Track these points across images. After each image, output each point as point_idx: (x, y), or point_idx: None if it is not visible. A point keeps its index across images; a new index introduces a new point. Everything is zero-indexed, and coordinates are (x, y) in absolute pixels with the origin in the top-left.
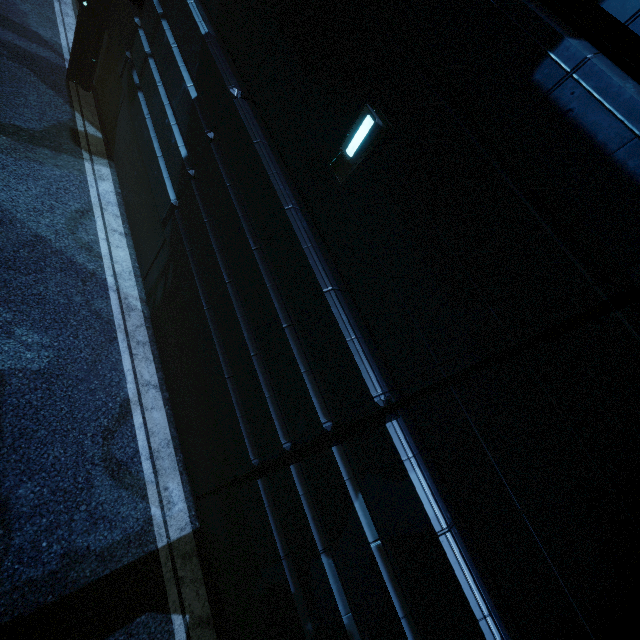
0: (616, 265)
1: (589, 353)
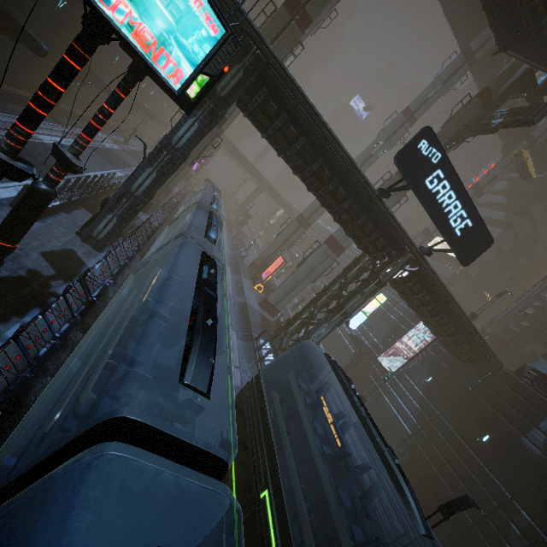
0: (541, 470)
1: (544, 485)
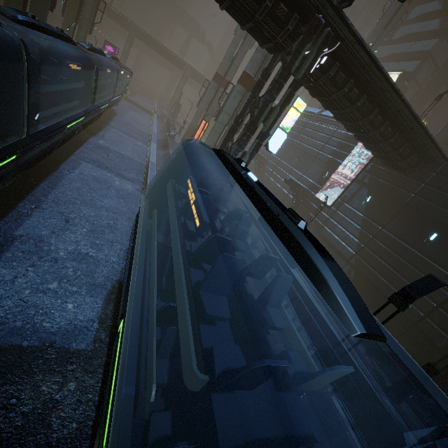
0: None
1: None
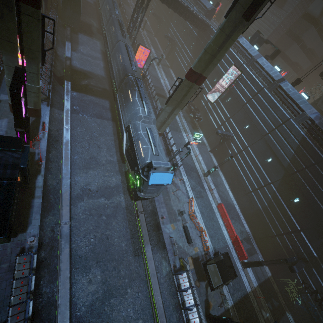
0: None
1: None
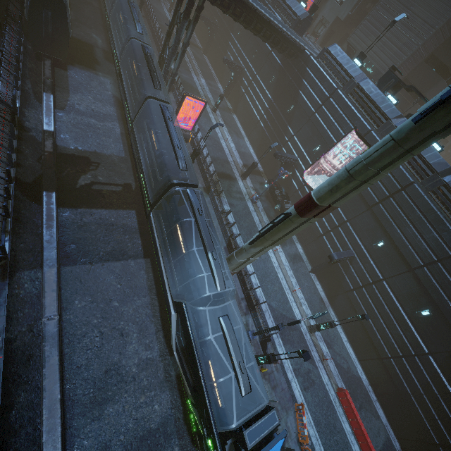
0: None
1: None
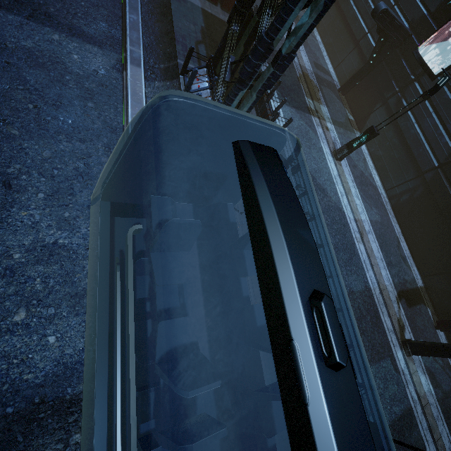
0: None
1: None
